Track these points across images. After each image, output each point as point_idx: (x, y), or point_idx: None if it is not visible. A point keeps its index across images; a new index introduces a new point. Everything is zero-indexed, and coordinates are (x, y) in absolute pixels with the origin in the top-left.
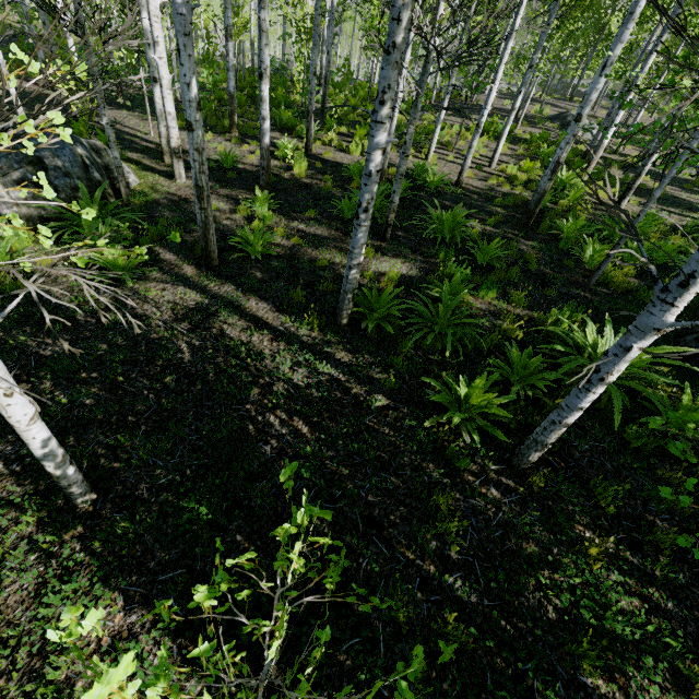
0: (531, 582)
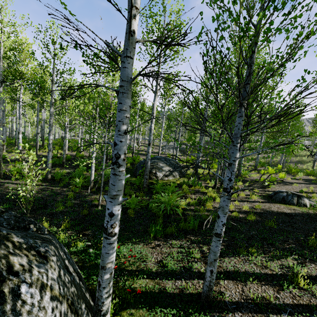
0: (89, 198)
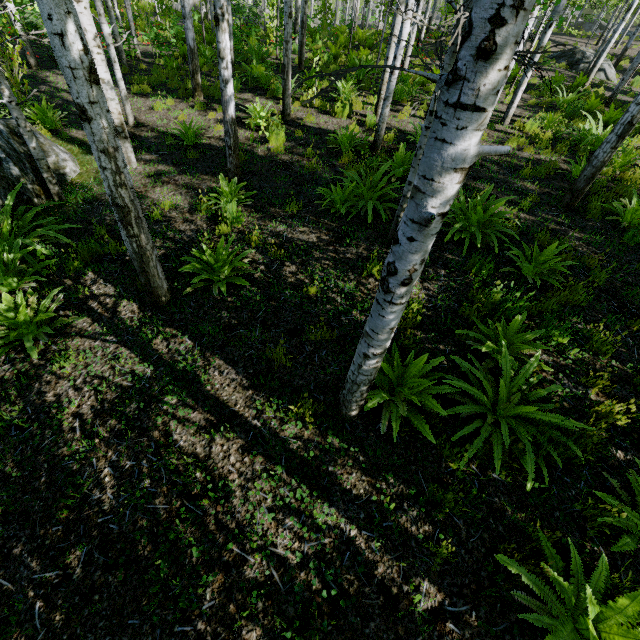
0: None
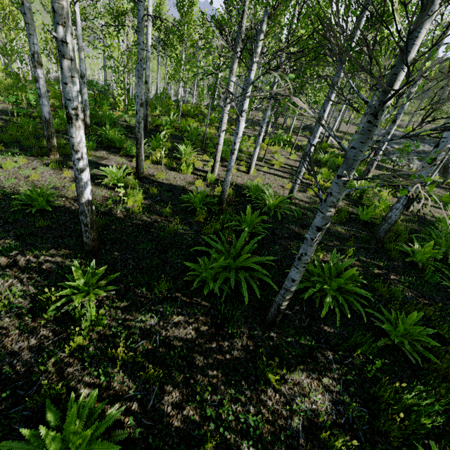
0: None
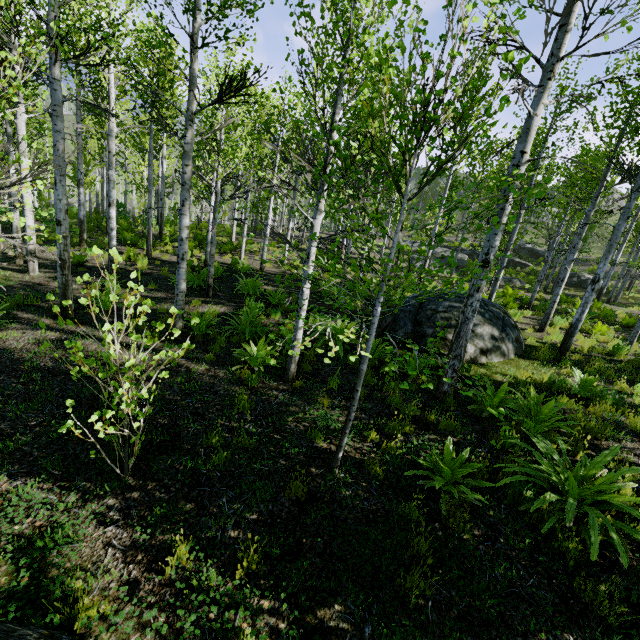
0: (292, 420)
